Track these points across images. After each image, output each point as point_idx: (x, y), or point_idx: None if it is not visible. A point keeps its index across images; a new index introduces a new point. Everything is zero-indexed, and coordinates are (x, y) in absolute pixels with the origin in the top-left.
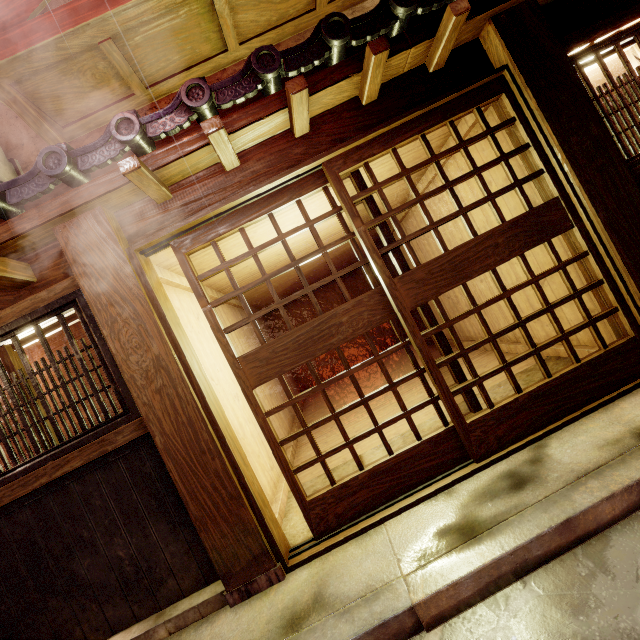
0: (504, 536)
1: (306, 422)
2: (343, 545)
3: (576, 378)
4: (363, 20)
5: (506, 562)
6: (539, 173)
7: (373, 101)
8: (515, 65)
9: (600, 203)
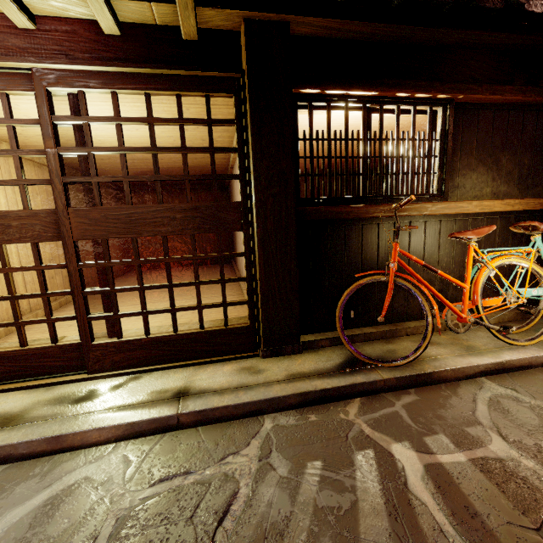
0: (15, 433)
1: None
2: None
3: (193, 339)
4: None
5: None
6: (234, 177)
7: (116, 35)
8: (247, 74)
9: (263, 222)
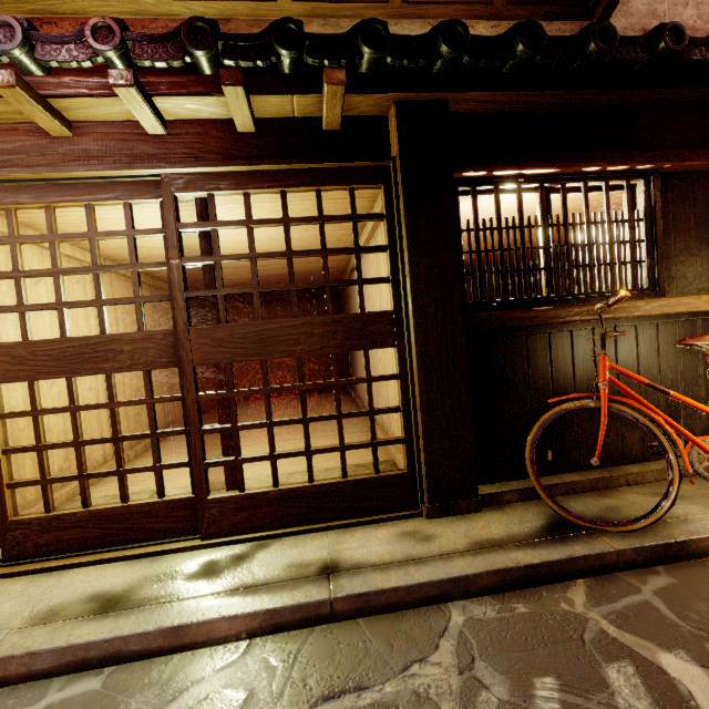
0: (123, 622)
1: (45, 439)
2: (21, 577)
3: (335, 492)
4: (240, 41)
5: (98, 647)
6: (385, 280)
7: (251, 132)
8: (399, 161)
9: (423, 334)
